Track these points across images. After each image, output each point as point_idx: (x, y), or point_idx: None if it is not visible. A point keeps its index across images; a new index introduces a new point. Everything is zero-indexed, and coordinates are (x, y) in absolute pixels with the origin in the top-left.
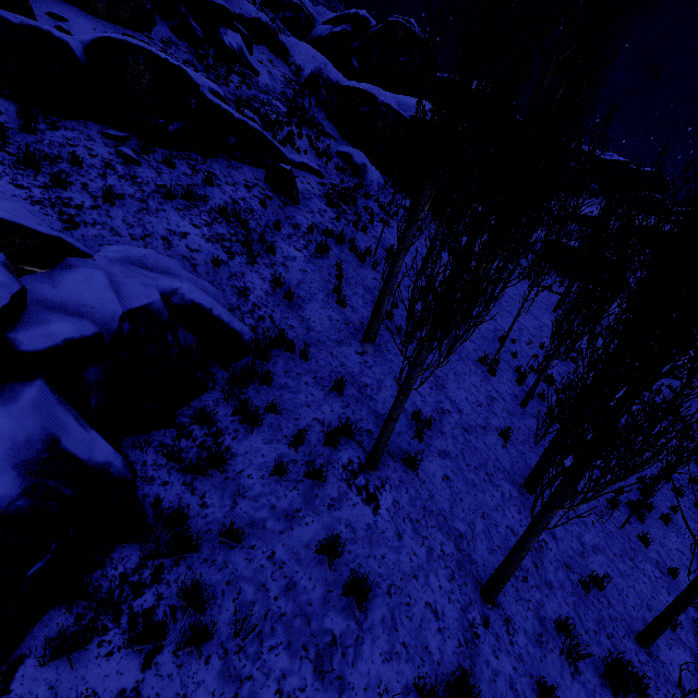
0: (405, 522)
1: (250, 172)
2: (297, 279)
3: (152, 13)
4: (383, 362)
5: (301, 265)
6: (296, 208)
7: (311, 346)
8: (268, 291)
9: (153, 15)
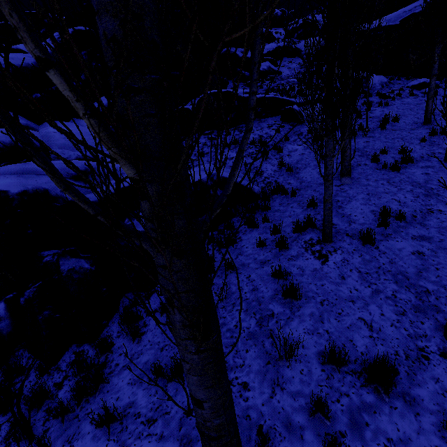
0: (351, 272)
1: (271, 120)
2: (296, 160)
3: (226, 81)
4: (359, 187)
5: (300, 152)
6: (301, 126)
7: (301, 190)
8: (276, 170)
9: (226, 81)
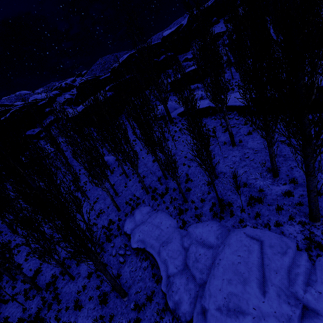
0: None
1: None
2: None
3: None
4: None
5: None
6: None
7: None
8: None
9: None
